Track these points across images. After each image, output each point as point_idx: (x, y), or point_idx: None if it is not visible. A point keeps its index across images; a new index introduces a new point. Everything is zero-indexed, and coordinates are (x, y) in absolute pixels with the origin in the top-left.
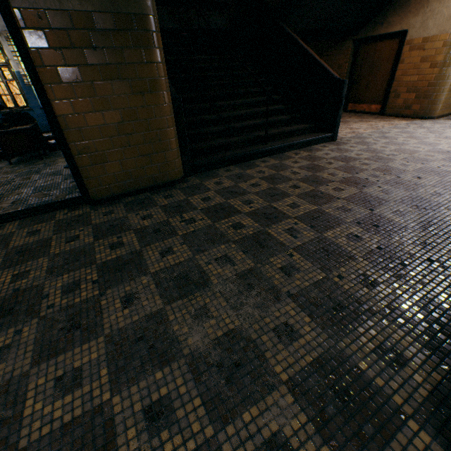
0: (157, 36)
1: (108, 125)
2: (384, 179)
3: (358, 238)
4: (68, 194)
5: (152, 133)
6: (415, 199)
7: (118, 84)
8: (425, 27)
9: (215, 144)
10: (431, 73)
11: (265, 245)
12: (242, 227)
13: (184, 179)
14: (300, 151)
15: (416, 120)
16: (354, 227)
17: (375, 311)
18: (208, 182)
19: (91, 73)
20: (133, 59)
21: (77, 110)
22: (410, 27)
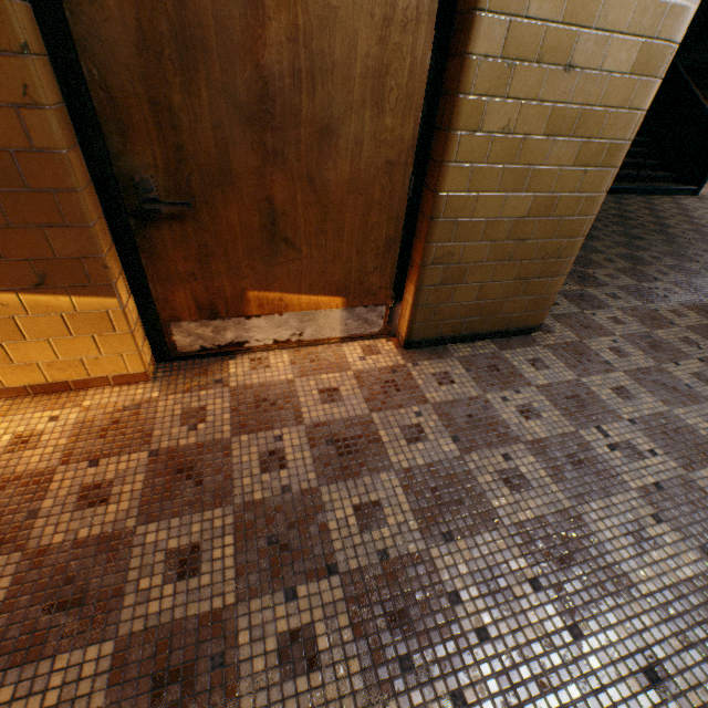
0: None
1: None
2: None
3: None
4: None
5: None
6: None
7: None
8: None
9: None
10: None
11: (668, 235)
12: (646, 226)
13: None
14: (662, 197)
15: None
16: None
17: None
18: None
19: None
20: None
21: None
22: None
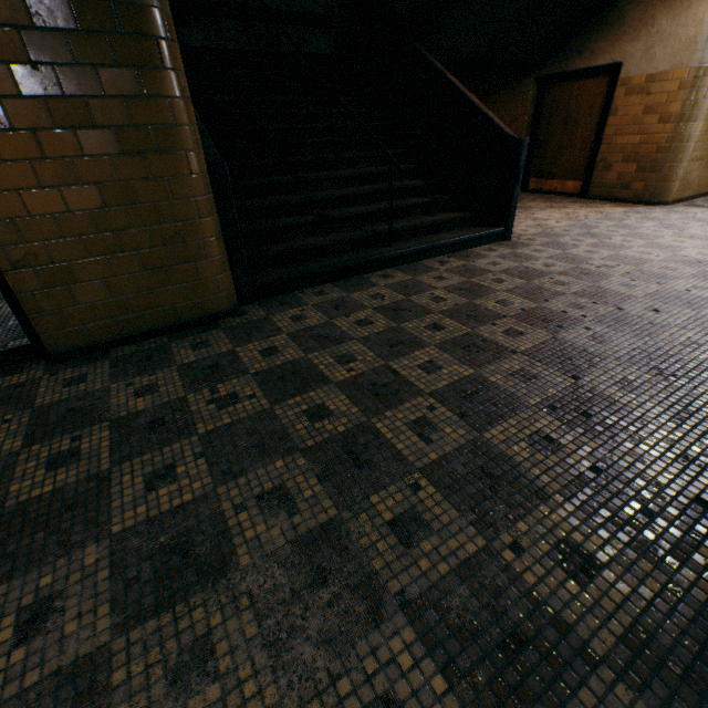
0: (169, 48)
1: (73, 212)
2: (595, 312)
3: (552, 444)
4: (16, 338)
5: (168, 228)
6: (654, 354)
7: (89, 135)
8: (650, 59)
9: (300, 246)
10: (661, 132)
11: (365, 461)
12: (327, 415)
13: (237, 309)
14: (449, 258)
15: (640, 207)
16: (545, 416)
17: (597, 655)
18: (281, 316)
19: (31, 113)
20: (119, 88)
21: (5, 185)
22: (626, 58)
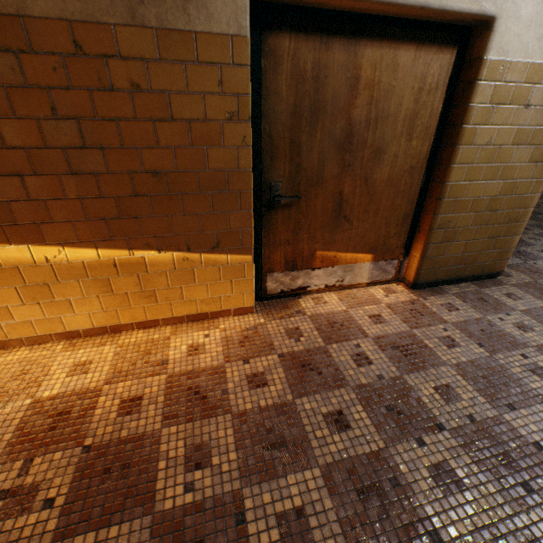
0: None
1: None
2: None
3: None
4: None
5: None
6: None
7: None
8: None
9: None
10: None
11: None
12: (541, 206)
13: None
14: None
15: None
16: None
17: None
18: None
19: None
20: None
21: None
22: None
